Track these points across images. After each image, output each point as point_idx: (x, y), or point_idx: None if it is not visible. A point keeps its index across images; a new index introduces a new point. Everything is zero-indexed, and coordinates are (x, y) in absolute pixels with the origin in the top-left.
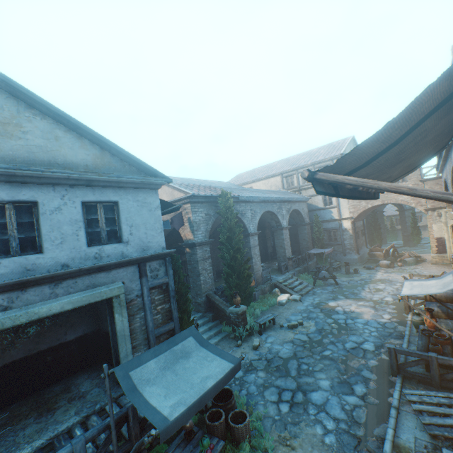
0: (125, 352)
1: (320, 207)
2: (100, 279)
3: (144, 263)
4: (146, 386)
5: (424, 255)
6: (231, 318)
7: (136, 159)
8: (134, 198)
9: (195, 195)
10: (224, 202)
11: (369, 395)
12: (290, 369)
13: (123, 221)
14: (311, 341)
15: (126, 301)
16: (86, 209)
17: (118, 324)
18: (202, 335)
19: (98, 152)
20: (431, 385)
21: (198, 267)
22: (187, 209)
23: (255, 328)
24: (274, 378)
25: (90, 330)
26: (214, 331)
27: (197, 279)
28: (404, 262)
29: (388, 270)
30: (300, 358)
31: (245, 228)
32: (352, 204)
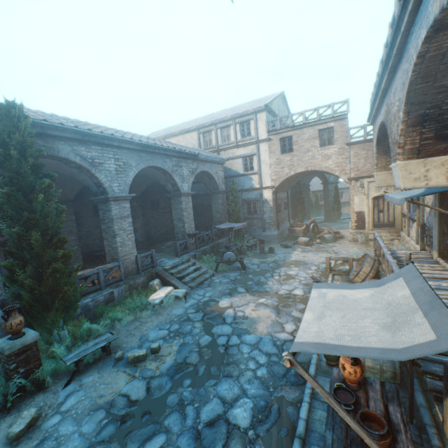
0: None
1: (241, 172)
2: None
3: None
4: None
5: (342, 231)
6: (1, 361)
7: None
8: None
9: None
10: (3, 123)
11: None
12: None
13: None
14: (144, 402)
15: None
16: None
17: None
18: None
19: None
20: None
21: None
22: None
23: (68, 367)
24: None
25: None
26: None
27: None
28: (323, 239)
29: (306, 249)
30: None
31: (104, 189)
32: (275, 170)
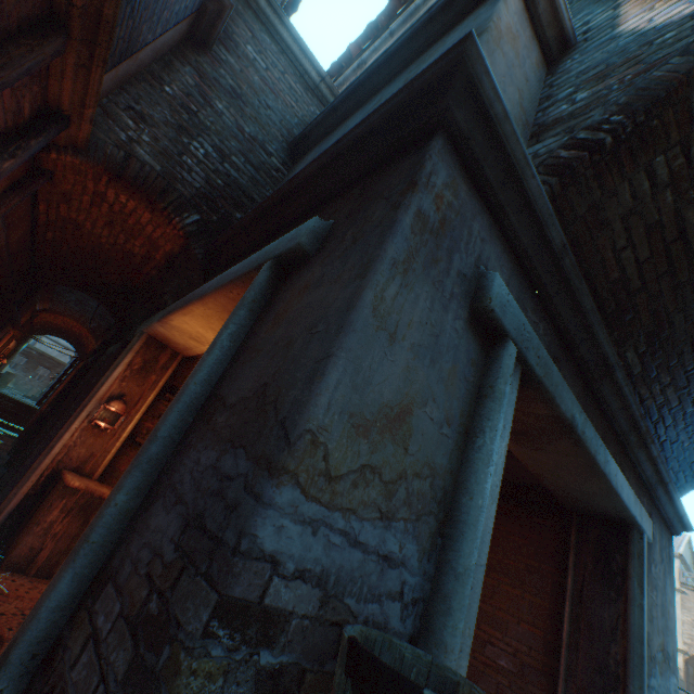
0: None
1: None
2: None
3: None
4: None
5: None
6: None
7: None
8: None
9: None
10: None
11: None
12: None
13: None
14: None
15: None
16: None
17: None
18: None
19: None
20: None
21: None
22: None
23: None
24: None
25: None
26: None
27: None
28: None
29: None
30: None
31: None
32: (689, 631)
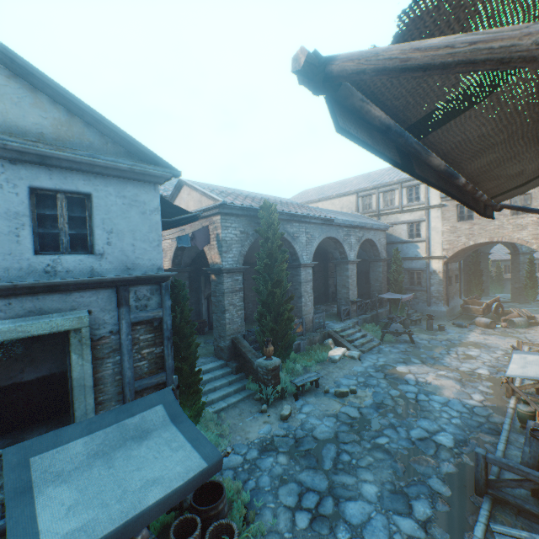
0: (84, 409)
1: (404, 239)
2: (51, 304)
3: (125, 287)
4: (50, 485)
5: None
6: (259, 373)
7: (125, 135)
8: (119, 192)
9: (228, 203)
10: (265, 217)
11: (435, 522)
12: (324, 458)
13: (97, 223)
14: (362, 419)
15: (92, 337)
16: (38, 199)
17: (76, 369)
18: (218, 391)
19: (62, 117)
20: (538, 522)
21: (224, 301)
22: (216, 223)
23: (291, 389)
24: (298, 468)
25: (60, 369)
26: (235, 387)
27: (221, 317)
28: (510, 322)
29: (486, 331)
30: (342, 443)
31: (297, 257)
32: (448, 238)
